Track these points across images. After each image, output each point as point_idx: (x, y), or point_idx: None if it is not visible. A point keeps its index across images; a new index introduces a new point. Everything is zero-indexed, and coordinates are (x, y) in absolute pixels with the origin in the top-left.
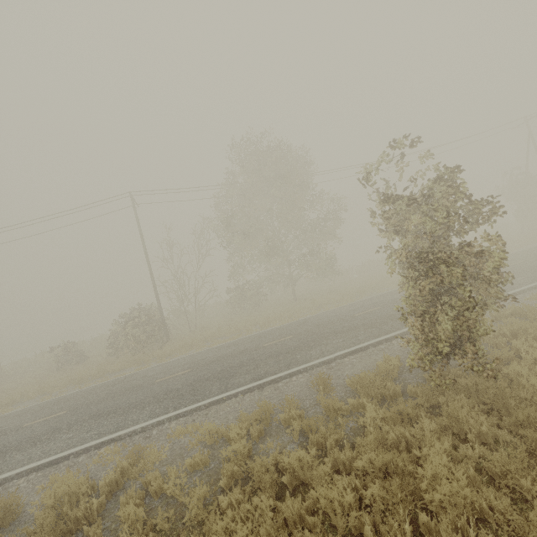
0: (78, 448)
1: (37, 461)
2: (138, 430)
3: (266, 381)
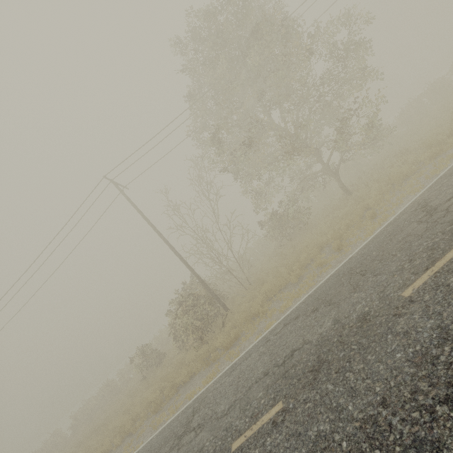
0: None
1: None
2: None
3: None
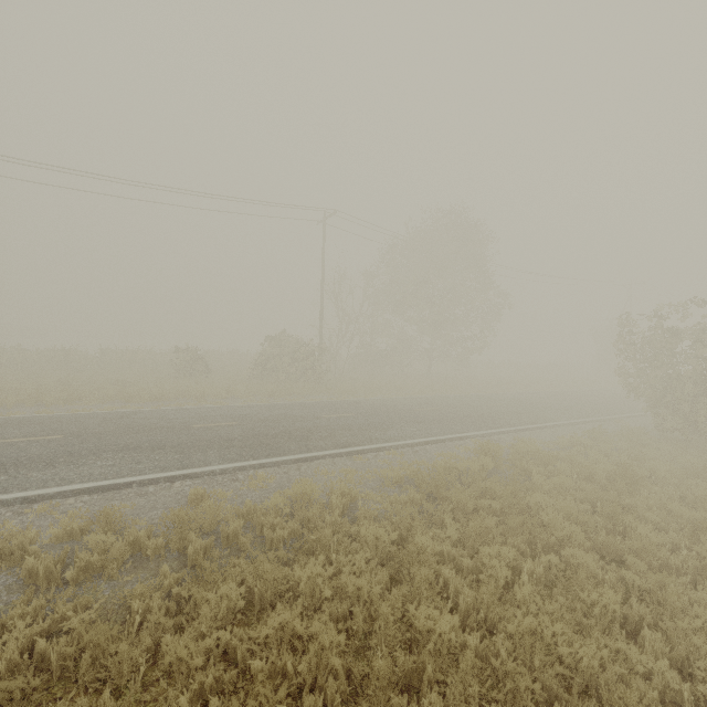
0: (446, 437)
1: (422, 438)
2: (480, 435)
3: (540, 426)
